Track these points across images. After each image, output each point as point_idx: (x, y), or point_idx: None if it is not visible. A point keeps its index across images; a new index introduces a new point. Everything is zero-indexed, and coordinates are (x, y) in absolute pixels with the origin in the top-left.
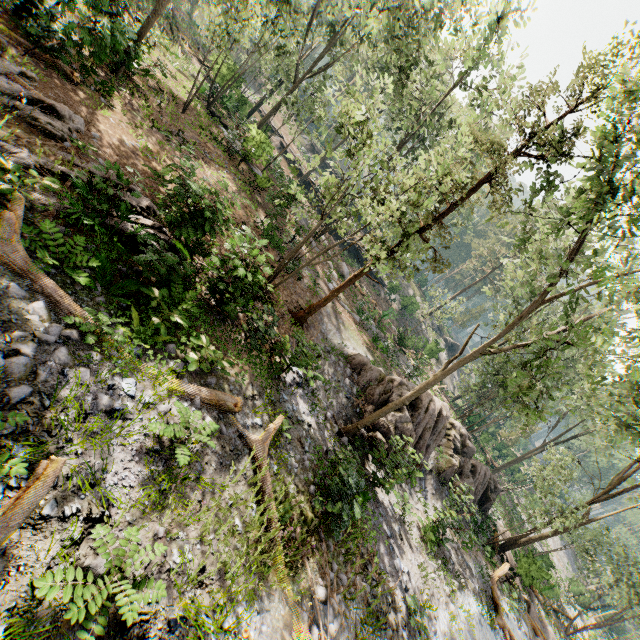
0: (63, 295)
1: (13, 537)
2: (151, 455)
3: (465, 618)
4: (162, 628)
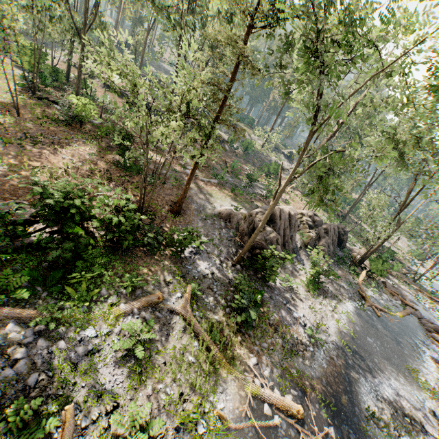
0: (21, 310)
1: None
2: (124, 359)
3: (346, 316)
4: (173, 433)
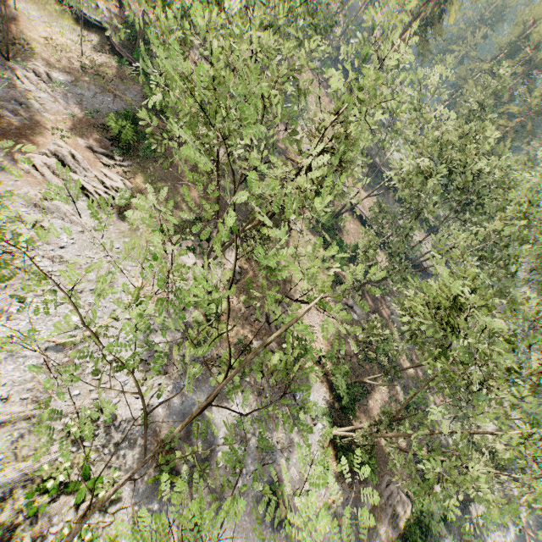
0: None
1: None
2: None
3: None
4: None
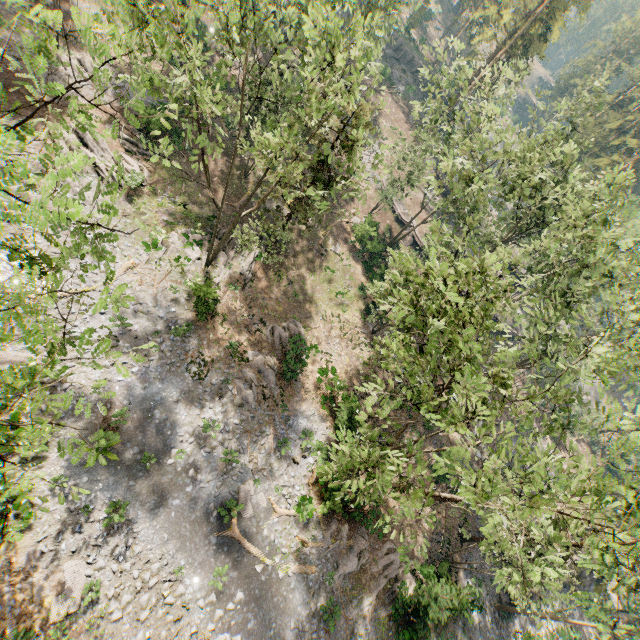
0: None
1: None
2: None
3: None
4: None
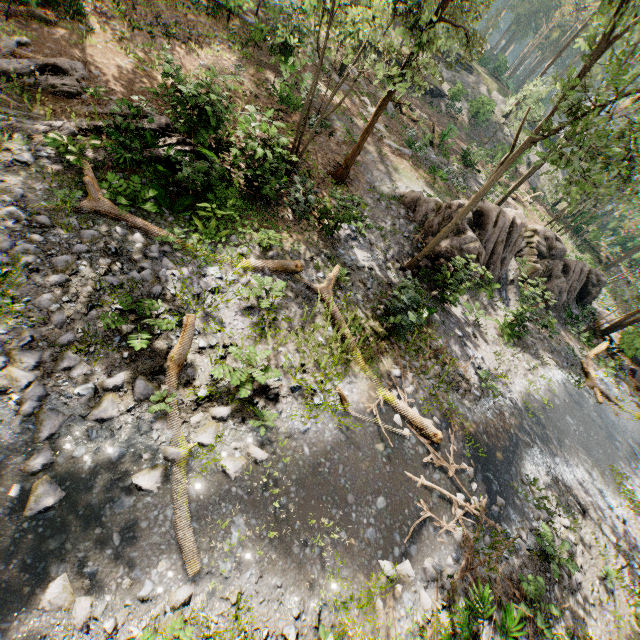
0: (147, 224)
1: (191, 358)
2: (247, 310)
3: (546, 383)
4: (287, 391)
